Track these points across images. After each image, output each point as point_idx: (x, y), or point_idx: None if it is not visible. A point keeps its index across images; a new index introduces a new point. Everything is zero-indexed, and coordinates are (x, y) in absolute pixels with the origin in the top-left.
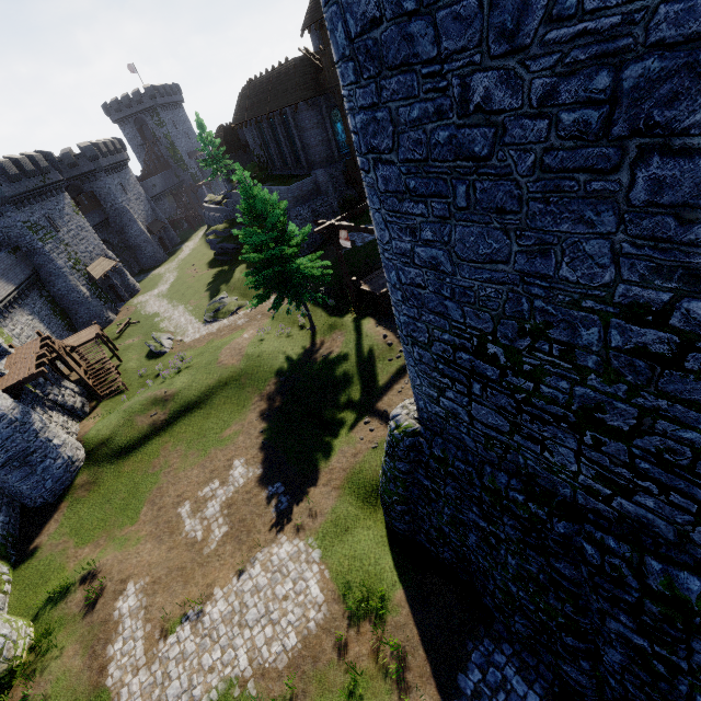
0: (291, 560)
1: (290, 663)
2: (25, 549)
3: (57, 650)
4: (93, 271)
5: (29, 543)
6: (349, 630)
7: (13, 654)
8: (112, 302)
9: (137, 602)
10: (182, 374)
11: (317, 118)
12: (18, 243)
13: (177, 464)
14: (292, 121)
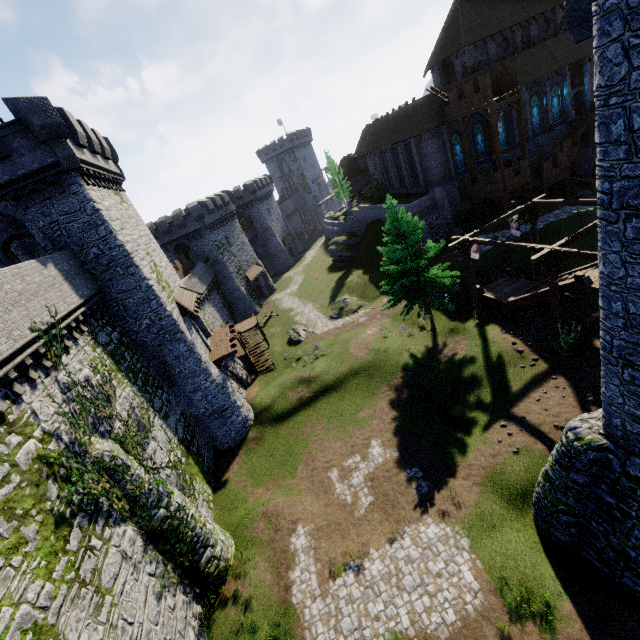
0: (440, 541)
1: (452, 637)
2: (219, 479)
3: (253, 562)
4: (249, 275)
5: (221, 476)
6: (511, 625)
7: (227, 556)
8: (258, 299)
9: (307, 542)
10: (319, 360)
11: (438, 144)
12: (208, 256)
13: (322, 435)
14: (415, 149)
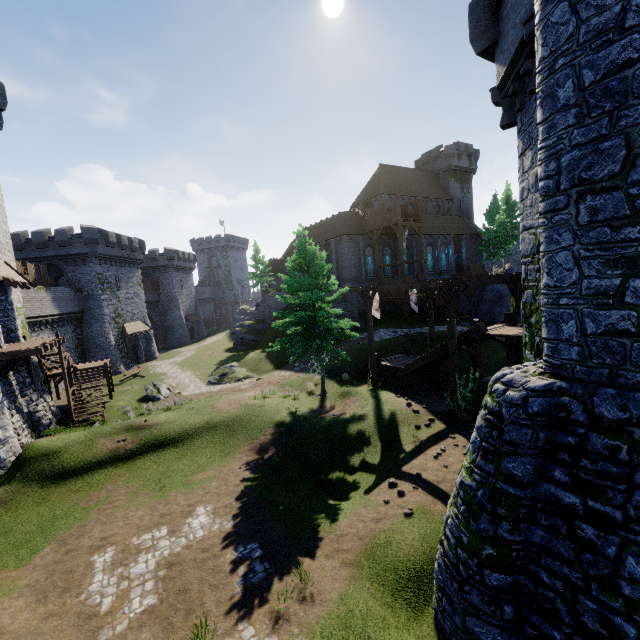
0: None
1: None
2: None
3: None
4: (128, 327)
5: None
6: None
7: None
8: (129, 358)
9: None
10: (170, 411)
11: (354, 249)
12: (83, 287)
13: (121, 501)
14: (334, 248)
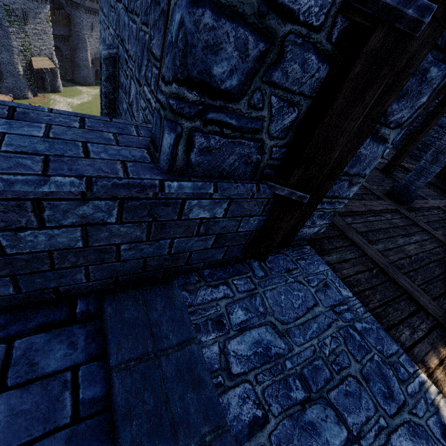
0: None
1: None
2: None
3: None
4: (35, 62)
5: None
6: None
7: None
8: (36, 87)
9: None
10: None
11: None
12: None
13: None
14: None
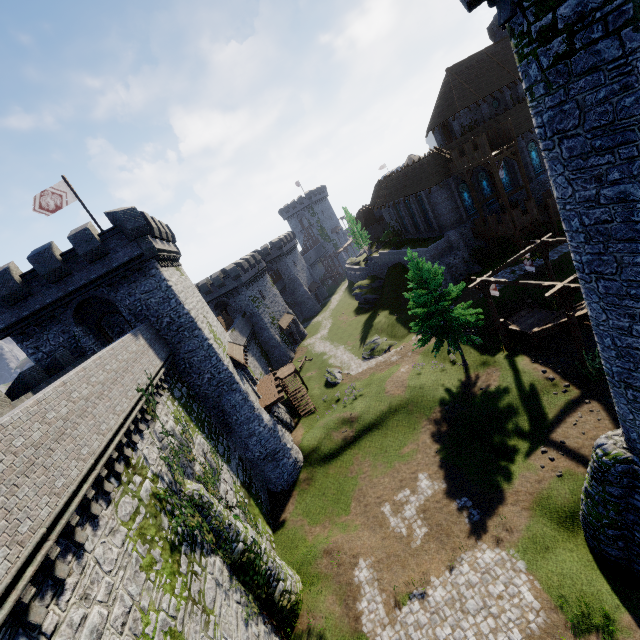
0: (497, 565)
1: None
2: (277, 520)
3: (321, 596)
4: (282, 323)
5: (278, 517)
6: (575, 639)
7: (296, 590)
8: (292, 345)
9: (370, 574)
10: (358, 400)
11: (446, 194)
12: (245, 310)
13: (370, 472)
14: (426, 199)
